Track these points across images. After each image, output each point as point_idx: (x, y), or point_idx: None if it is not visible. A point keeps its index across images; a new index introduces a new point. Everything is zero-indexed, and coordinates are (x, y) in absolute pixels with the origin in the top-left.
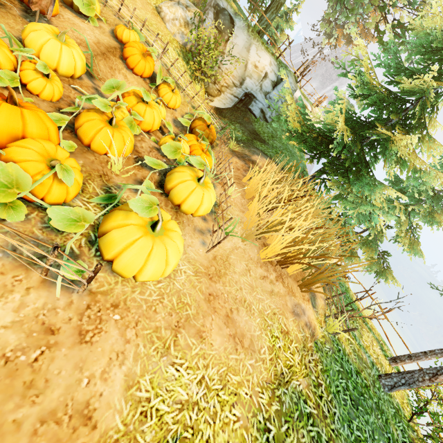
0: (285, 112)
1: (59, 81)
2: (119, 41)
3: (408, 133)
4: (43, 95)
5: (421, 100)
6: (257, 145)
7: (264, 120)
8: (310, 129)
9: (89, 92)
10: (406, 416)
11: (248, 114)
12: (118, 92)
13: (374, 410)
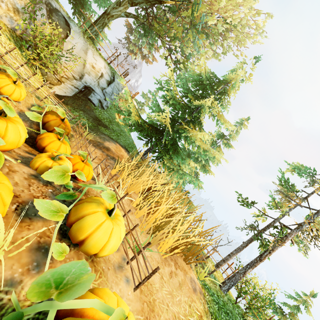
0: (124, 108)
1: None
2: None
3: (195, 127)
4: None
5: (198, 109)
6: (103, 131)
7: (102, 108)
8: (143, 121)
9: None
10: (233, 300)
11: (88, 103)
12: None
13: (232, 317)
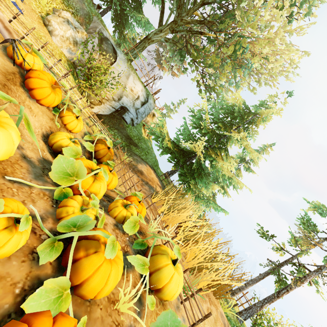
0: (158, 132)
1: (28, 213)
2: (15, 62)
3: (221, 153)
4: (12, 252)
5: (226, 136)
6: (134, 151)
7: (133, 126)
8: (173, 145)
9: (24, 171)
10: None
11: (122, 121)
12: (79, 180)
13: None
